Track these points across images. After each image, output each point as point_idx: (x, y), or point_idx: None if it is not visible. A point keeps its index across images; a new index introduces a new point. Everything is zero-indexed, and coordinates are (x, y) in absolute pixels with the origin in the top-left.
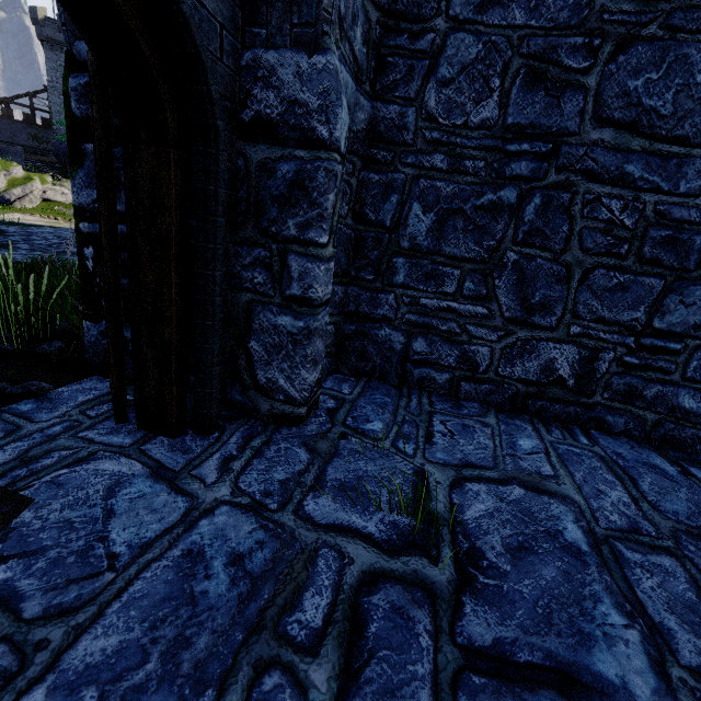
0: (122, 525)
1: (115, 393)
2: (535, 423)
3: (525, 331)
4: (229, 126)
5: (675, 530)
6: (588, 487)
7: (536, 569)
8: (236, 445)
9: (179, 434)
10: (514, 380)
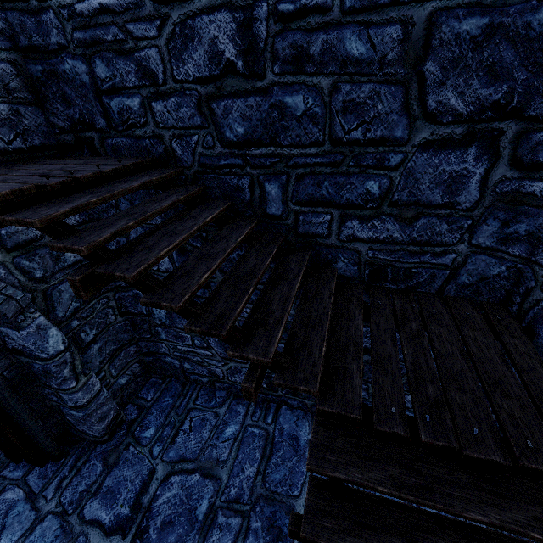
0: (7, 534)
1: (9, 456)
2: (250, 406)
3: (233, 363)
4: (2, 356)
5: (260, 496)
6: (238, 467)
7: (167, 535)
8: (70, 467)
9: (44, 465)
10: (238, 383)
